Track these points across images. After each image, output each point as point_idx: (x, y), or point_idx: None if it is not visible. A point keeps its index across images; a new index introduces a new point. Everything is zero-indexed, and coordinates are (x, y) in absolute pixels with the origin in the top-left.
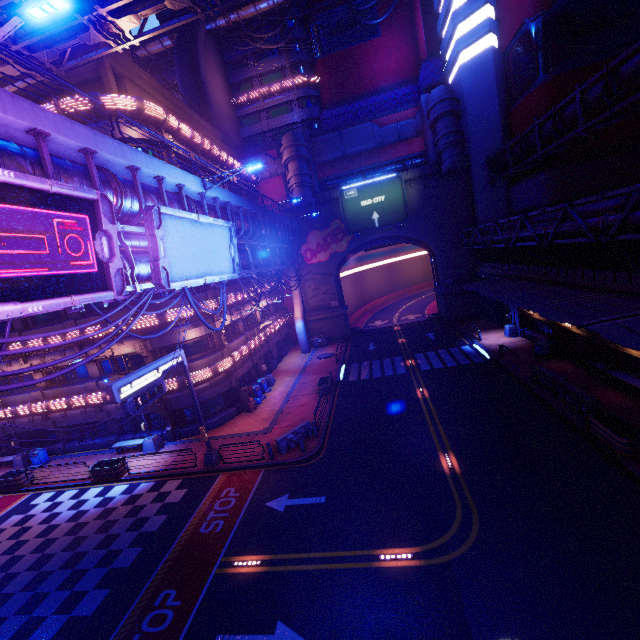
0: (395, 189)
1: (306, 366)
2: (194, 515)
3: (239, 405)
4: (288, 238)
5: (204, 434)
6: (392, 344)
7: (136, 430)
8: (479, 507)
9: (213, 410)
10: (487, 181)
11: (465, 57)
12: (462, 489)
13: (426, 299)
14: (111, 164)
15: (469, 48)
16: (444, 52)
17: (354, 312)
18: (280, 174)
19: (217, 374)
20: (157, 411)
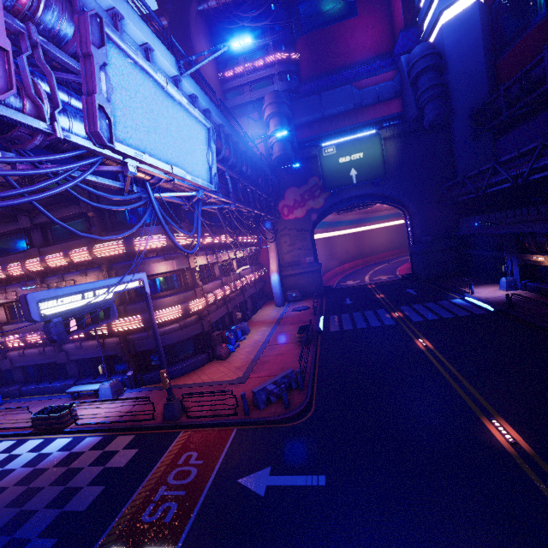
0: (374, 146)
1: (281, 317)
2: (139, 490)
3: (210, 351)
4: (267, 188)
5: (165, 379)
6: (370, 299)
7: (96, 374)
8: None
9: (181, 355)
10: (470, 136)
11: (447, 16)
12: None
13: (394, 264)
14: None
15: (452, 7)
16: (422, 20)
17: (325, 273)
18: (261, 135)
19: (188, 315)
20: (119, 352)
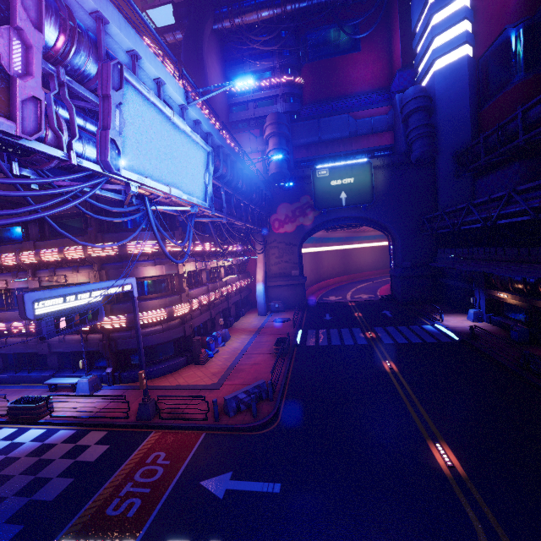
0: (364, 173)
1: (262, 327)
2: (106, 484)
3: (189, 355)
4: (261, 202)
5: (142, 380)
6: (348, 316)
7: (76, 368)
8: (515, 540)
9: (161, 356)
10: (452, 174)
11: (440, 64)
12: (477, 503)
13: (376, 284)
14: (70, 1)
15: (444, 57)
16: (418, 64)
17: (310, 286)
18: (260, 151)
19: (172, 318)
20: (100, 349)
